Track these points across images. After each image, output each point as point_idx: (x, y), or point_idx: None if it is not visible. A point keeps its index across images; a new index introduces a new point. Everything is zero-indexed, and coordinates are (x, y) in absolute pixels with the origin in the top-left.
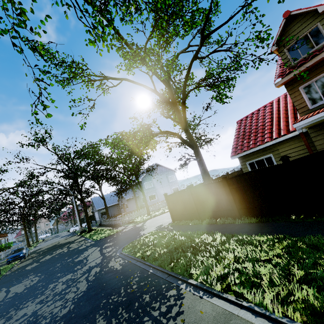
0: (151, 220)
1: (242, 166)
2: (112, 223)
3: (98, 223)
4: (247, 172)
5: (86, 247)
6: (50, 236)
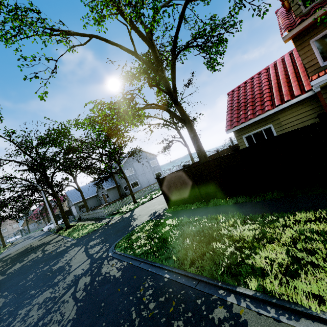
0: (139, 208)
1: (238, 140)
2: (94, 216)
3: (77, 217)
4: (268, 139)
5: (66, 248)
6: (21, 238)
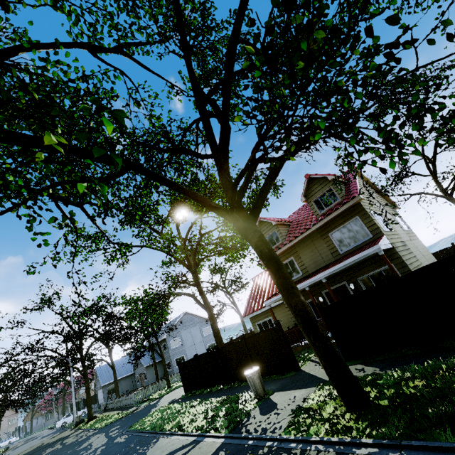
0: (168, 394)
1: (253, 326)
2: (122, 403)
3: (103, 406)
4: (228, 345)
5: (88, 436)
6: (19, 441)
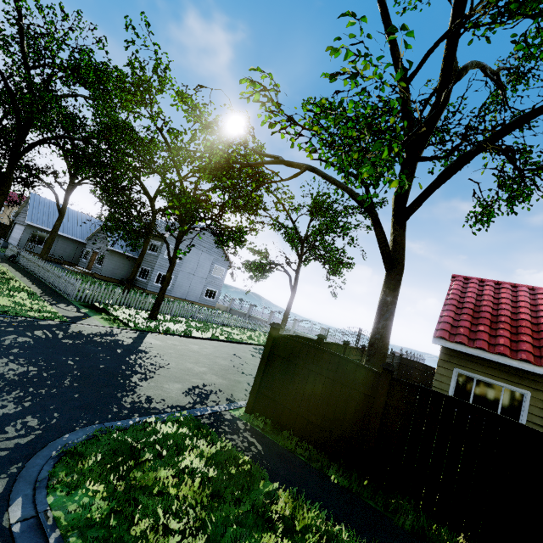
0: (159, 341)
1: (439, 367)
2: (48, 277)
3: (11, 251)
4: None
5: None
6: None
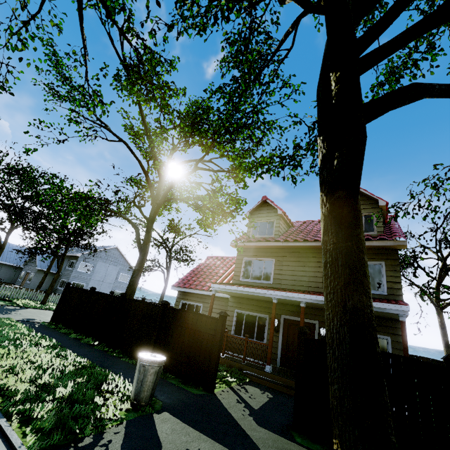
0: (34, 310)
1: (176, 302)
2: None
3: None
4: (139, 301)
5: None
6: None
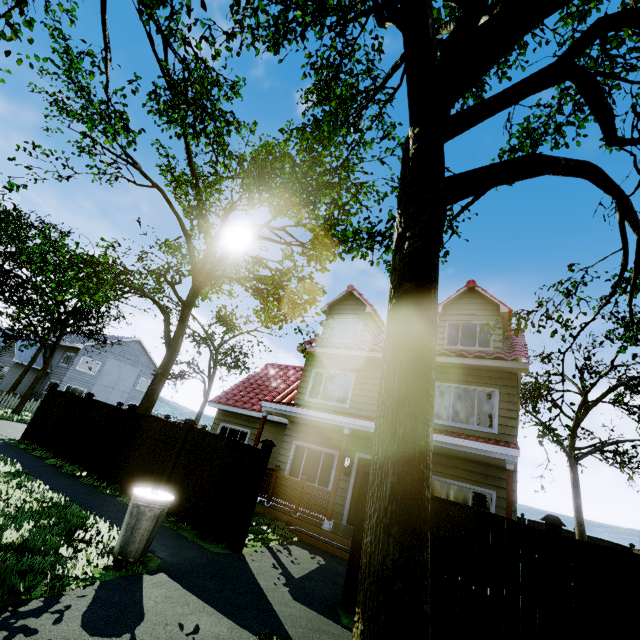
0: (0, 421)
1: (214, 424)
2: None
3: None
4: (154, 417)
5: None
6: None
